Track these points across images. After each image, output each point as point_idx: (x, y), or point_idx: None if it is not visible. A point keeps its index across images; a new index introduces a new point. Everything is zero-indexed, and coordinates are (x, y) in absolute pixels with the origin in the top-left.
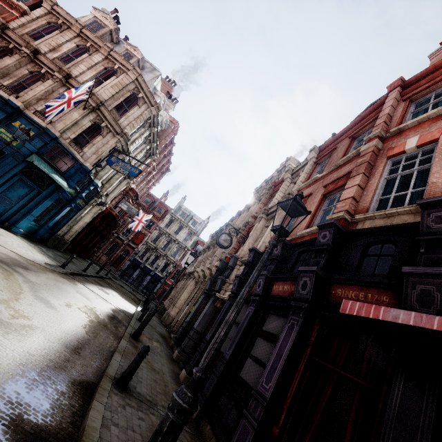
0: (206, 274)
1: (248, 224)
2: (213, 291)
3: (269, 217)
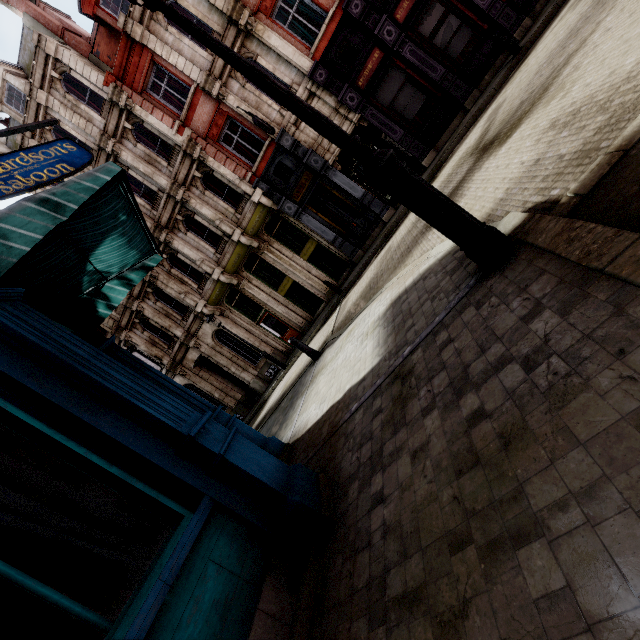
0: (249, 243)
1: (197, 137)
2: (322, 172)
3: (227, 77)
